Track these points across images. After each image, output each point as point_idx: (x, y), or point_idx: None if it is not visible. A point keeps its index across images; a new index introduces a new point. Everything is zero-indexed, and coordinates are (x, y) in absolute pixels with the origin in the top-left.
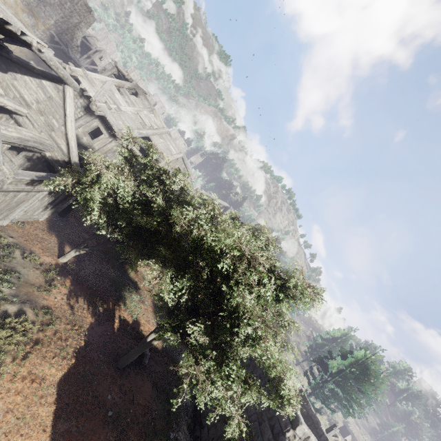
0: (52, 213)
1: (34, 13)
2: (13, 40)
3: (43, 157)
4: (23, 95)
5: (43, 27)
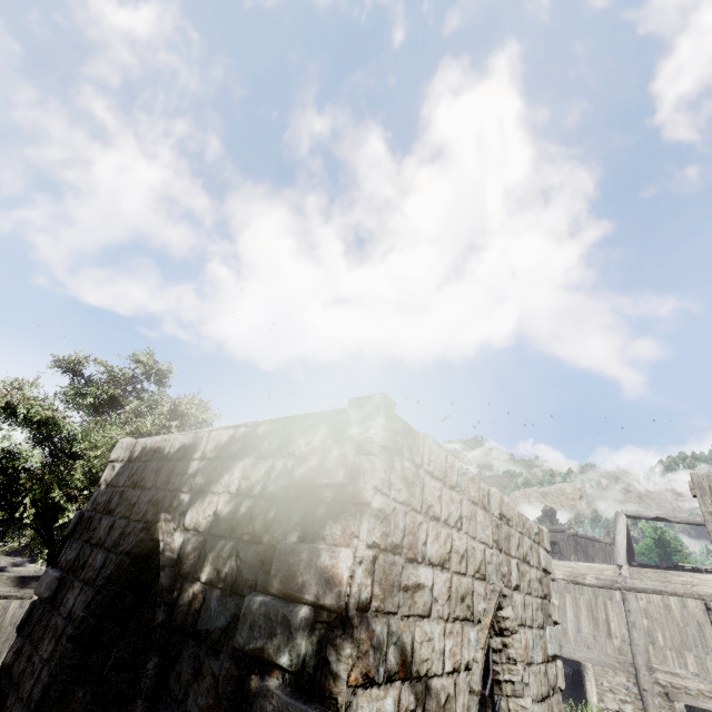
0: None
1: None
2: None
3: None
4: None
5: None
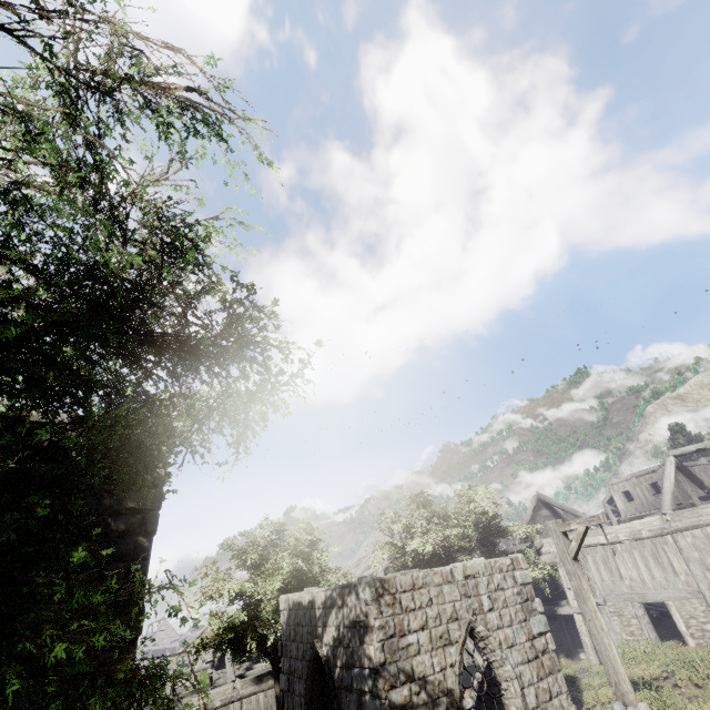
0: None
1: None
2: None
3: None
4: None
5: None
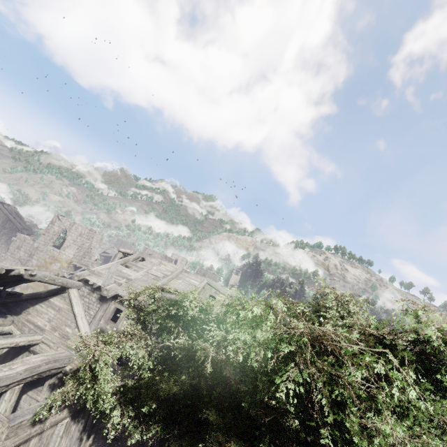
0: (99, 442)
1: (59, 259)
2: (15, 283)
3: (65, 375)
4: (37, 323)
5: (67, 264)
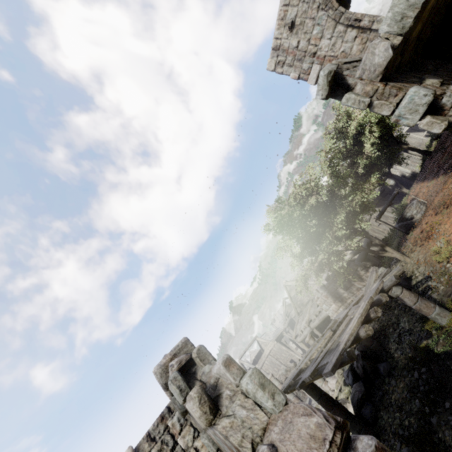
0: None
1: None
2: None
3: None
4: None
5: None
